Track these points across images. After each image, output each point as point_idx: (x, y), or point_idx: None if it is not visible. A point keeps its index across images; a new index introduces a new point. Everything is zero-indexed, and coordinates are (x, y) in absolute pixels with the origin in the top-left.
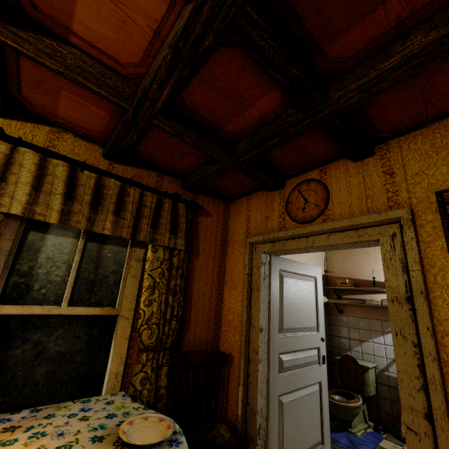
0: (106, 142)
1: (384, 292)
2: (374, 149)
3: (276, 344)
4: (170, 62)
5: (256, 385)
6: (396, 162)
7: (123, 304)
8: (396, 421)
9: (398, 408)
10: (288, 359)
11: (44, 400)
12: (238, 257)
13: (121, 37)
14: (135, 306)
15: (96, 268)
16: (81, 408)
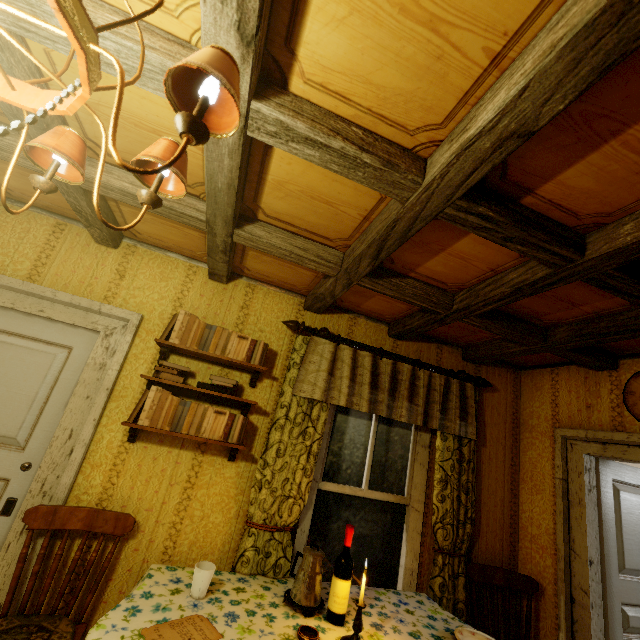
0: (392, 322)
1: None
2: None
3: (615, 588)
4: (507, 294)
5: (588, 638)
6: None
7: (413, 494)
8: None
9: None
10: (637, 616)
11: (354, 578)
12: (541, 450)
13: (457, 272)
14: (424, 498)
15: (386, 451)
16: (398, 599)
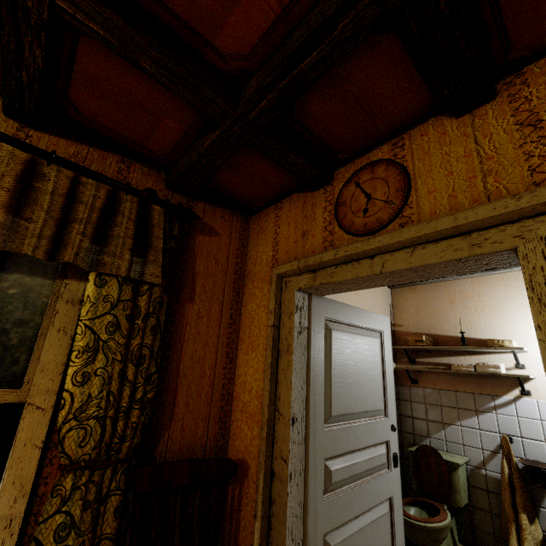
0: None
1: (477, 353)
2: (495, 87)
3: (319, 444)
4: None
5: (283, 521)
6: (543, 100)
7: (35, 382)
8: (500, 544)
9: (504, 526)
10: (340, 467)
11: None
12: (260, 299)
13: None
14: (59, 384)
15: None
16: None
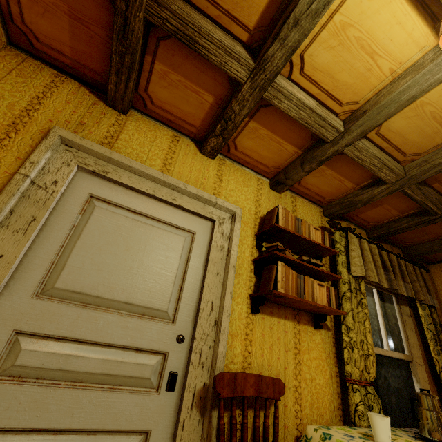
0: (370, 228)
1: None
2: None
3: None
4: None
5: None
6: None
7: (413, 352)
8: None
9: None
10: None
11: (402, 426)
12: None
13: None
14: (420, 354)
15: (387, 320)
16: None
